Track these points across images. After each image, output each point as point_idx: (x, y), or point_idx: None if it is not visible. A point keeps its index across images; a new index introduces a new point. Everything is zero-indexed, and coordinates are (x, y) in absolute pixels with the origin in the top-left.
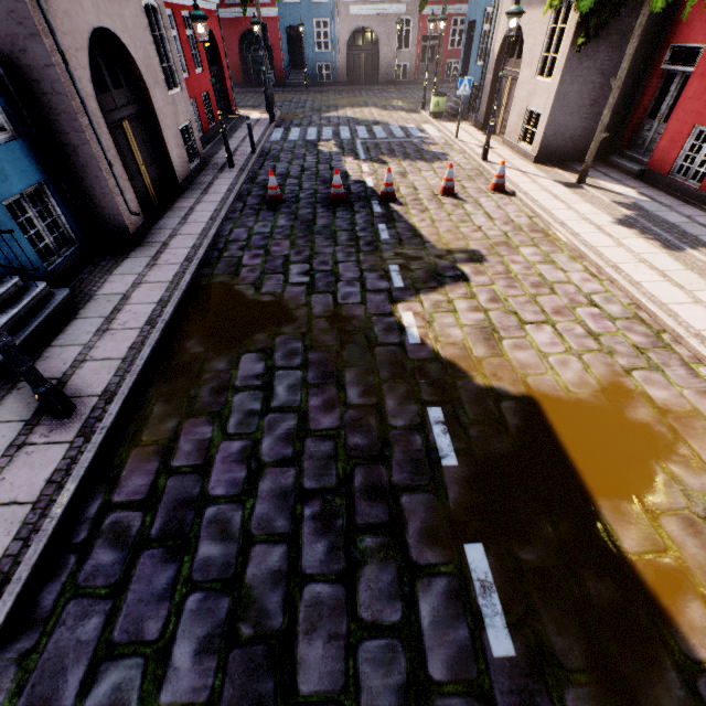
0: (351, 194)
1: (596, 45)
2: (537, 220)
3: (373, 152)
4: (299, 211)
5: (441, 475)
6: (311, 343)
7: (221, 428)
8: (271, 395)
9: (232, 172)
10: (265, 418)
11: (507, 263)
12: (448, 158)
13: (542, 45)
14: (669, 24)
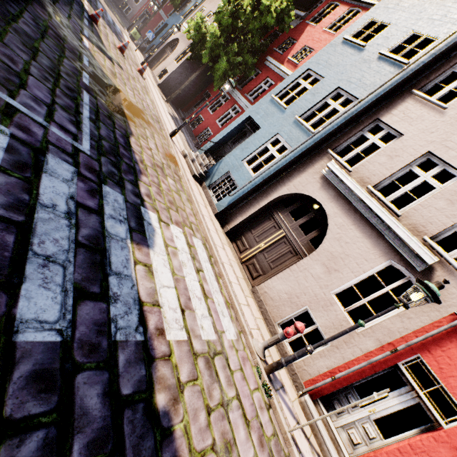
0: None
1: (192, 68)
2: (147, 89)
3: (93, 5)
4: None
5: (82, 62)
6: None
7: None
8: None
9: None
10: None
11: (131, 79)
12: (128, 49)
13: (181, 52)
14: (209, 84)
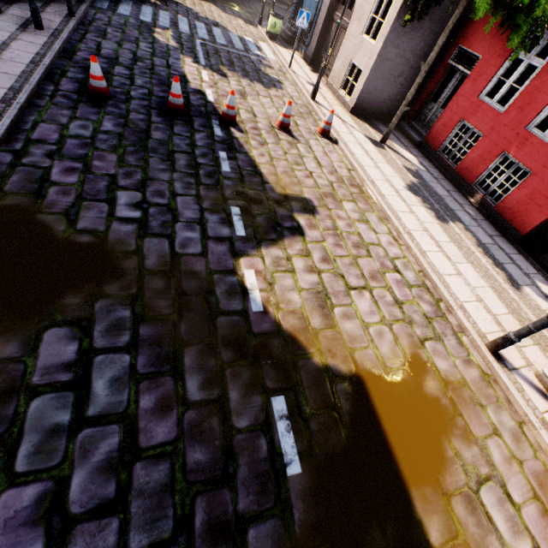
0: (190, 106)
1: (413, 24)
2: (354, 173)
3: (213, 59)
4: (130, 114)
5: (287, 490)
6: (143, 311)
7: (4, 465)
8: (87, 397)
9: (39, 35)
10: (76, 438)
11: (334, 217)
12: (283, 87)
13: (372, 5)
14: (461, 27)
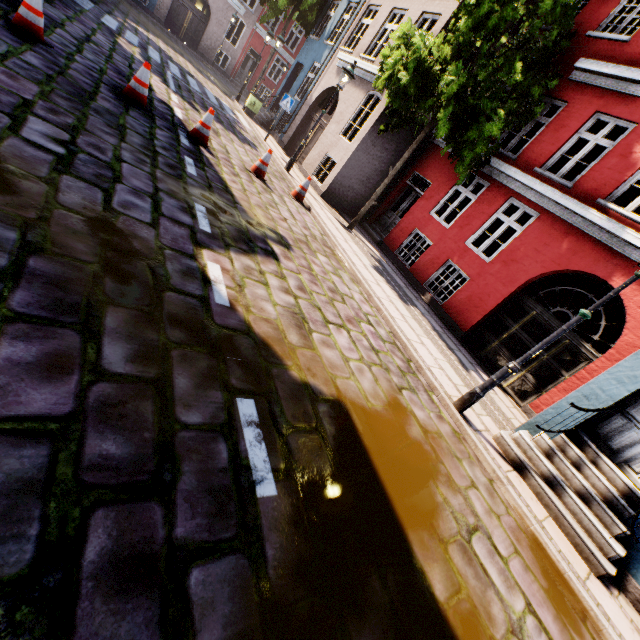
0: (154, 107)
1: (383, 140)
2: (327, 238)
3: (185, 93)
4: (70, 69)
5: (257, 516)
6: (42, 242)
7: None
8: None
9: None
10: None
11: (310, 261)
12: (258, 149)
13: (351, 115)
14: (418, 158)
